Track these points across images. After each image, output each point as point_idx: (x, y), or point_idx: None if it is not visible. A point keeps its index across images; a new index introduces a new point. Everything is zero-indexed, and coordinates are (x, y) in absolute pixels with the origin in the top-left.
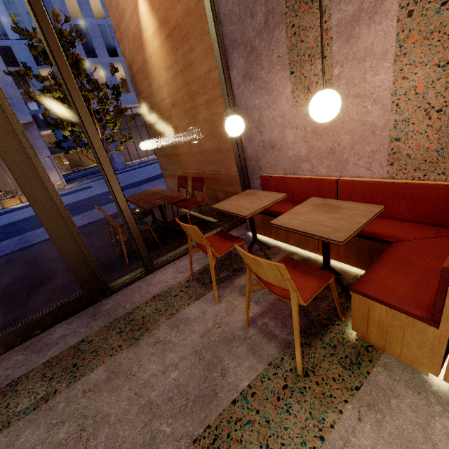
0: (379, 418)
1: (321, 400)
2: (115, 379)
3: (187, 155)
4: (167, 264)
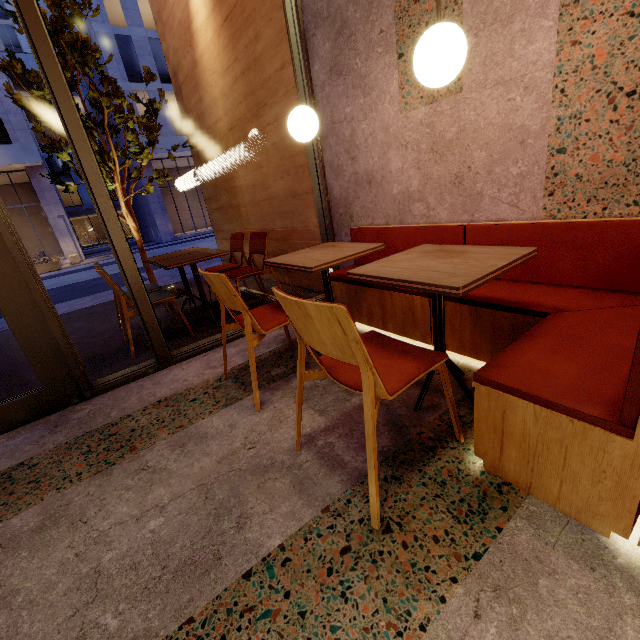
0: (516, 614)
1: (408, 577)
2: (50, 529)
3: (249, 205)
4: (194, 356)
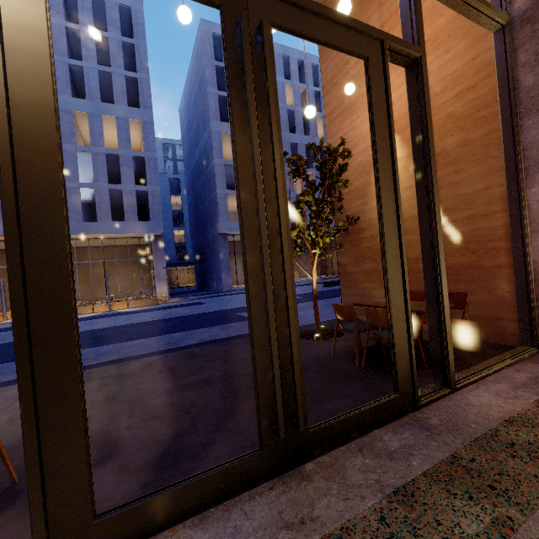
0: None
1: None
2: None
3: None
4: (466, 386)
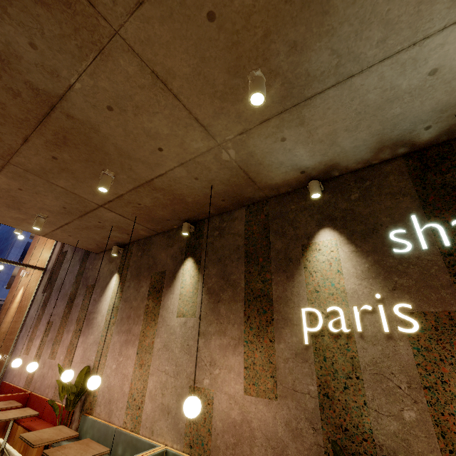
0: None
1: None
2: None
3: None
4: None
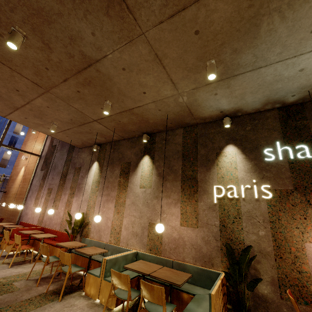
0: None
1: None
2: None
3: (8, 211)
4: None
